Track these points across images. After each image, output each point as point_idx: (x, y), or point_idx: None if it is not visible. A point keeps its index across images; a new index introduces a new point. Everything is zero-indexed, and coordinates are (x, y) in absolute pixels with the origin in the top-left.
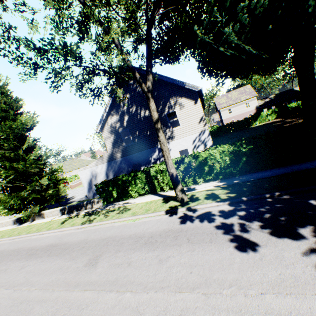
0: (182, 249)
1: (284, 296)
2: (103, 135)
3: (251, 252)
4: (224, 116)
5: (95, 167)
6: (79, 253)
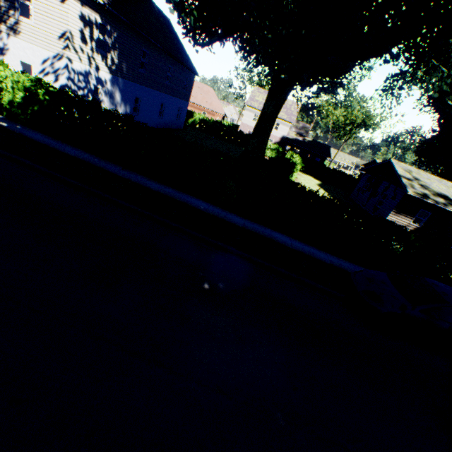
0: None
1: None
2: None
3: None
4: (246, 120)
5: None
6: None
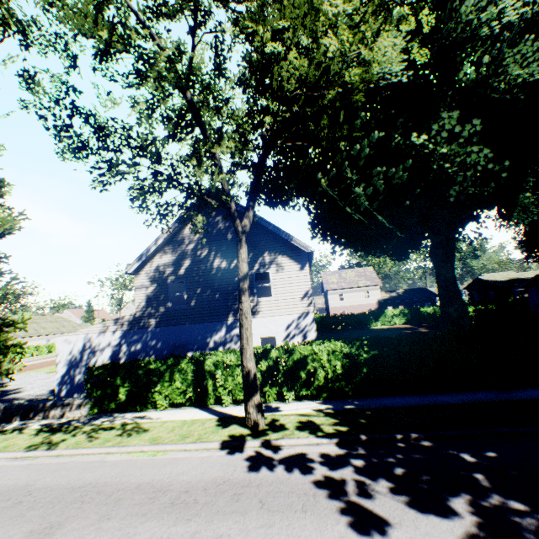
0: (250, 522)
1: None
2: (137, 281)
3: (376, 534)
4: (333, 303)
5: (97, 333)
6: (5, 514)
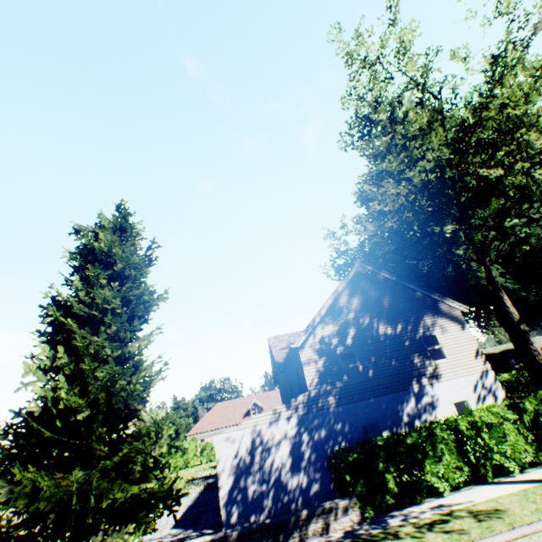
0: None
1: None
2: (303, 355)
3: None
4: None
5: (267, 423)
6: None
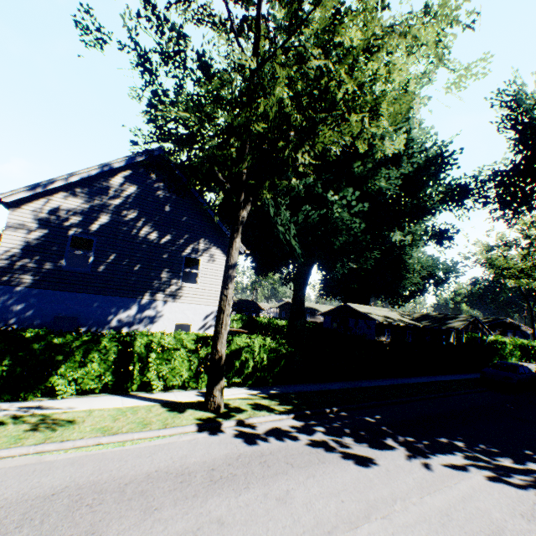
0: (297, 477)
1: (434, 494)
2: (14, 216)
3: (373, 465)
4: None
5: None
6: None
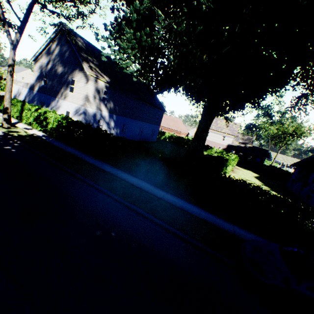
0: None
1: None
2: (35, 68)
3: None
4: None
5: (22, 87)
6: None
